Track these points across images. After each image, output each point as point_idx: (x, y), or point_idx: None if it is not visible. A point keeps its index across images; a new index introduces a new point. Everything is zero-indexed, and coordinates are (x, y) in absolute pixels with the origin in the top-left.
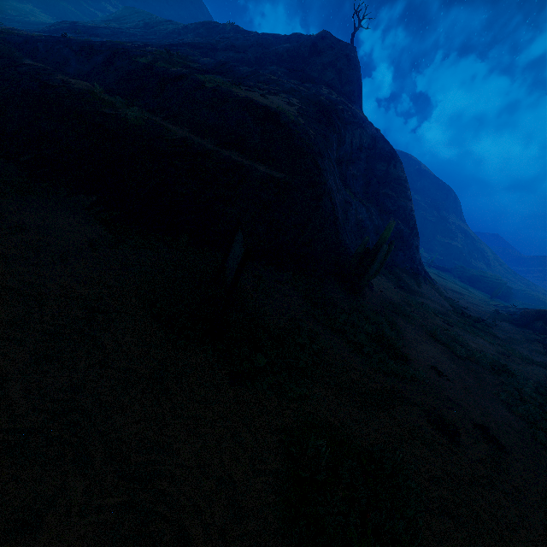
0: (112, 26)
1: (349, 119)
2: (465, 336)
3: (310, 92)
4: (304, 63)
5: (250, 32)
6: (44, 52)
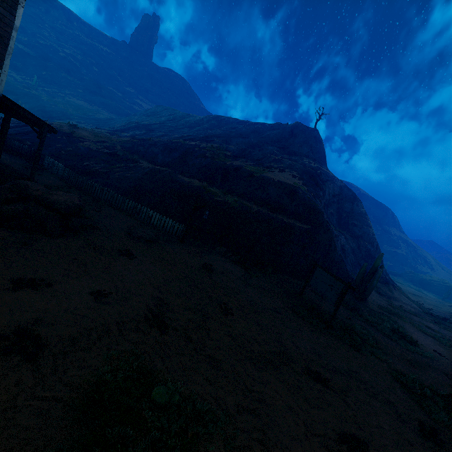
0: (157, 122)
1: (325, 178)
2: (441, 331)
3: (301, 165)
4: (287, 142)
5: (245, 122)
6: (144, 152)
